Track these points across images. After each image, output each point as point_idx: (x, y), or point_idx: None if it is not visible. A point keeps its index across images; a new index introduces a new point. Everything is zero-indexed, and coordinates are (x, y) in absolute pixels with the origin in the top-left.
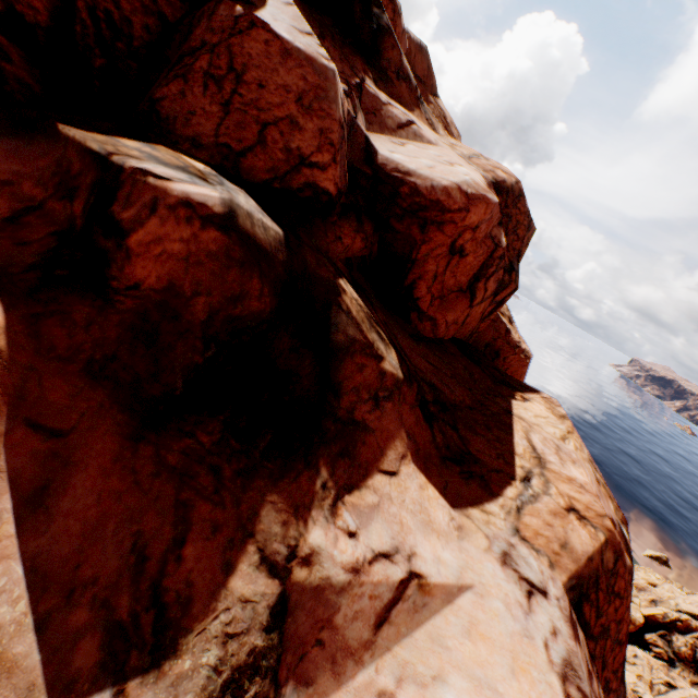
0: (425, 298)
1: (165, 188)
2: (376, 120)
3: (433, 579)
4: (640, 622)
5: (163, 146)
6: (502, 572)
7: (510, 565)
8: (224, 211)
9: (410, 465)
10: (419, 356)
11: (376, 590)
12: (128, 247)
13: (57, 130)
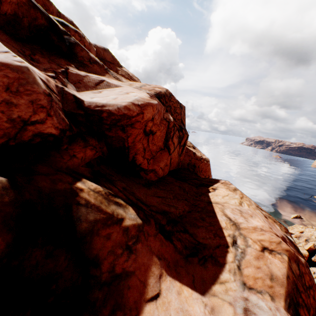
0: (144, 162)
1: None
2: (82, 85)
3: None
4: (307, 254)
5: None
6: None
7: None
8: None
9: (167, 278)
10: (151, 196)
11: None
12: None
13: None
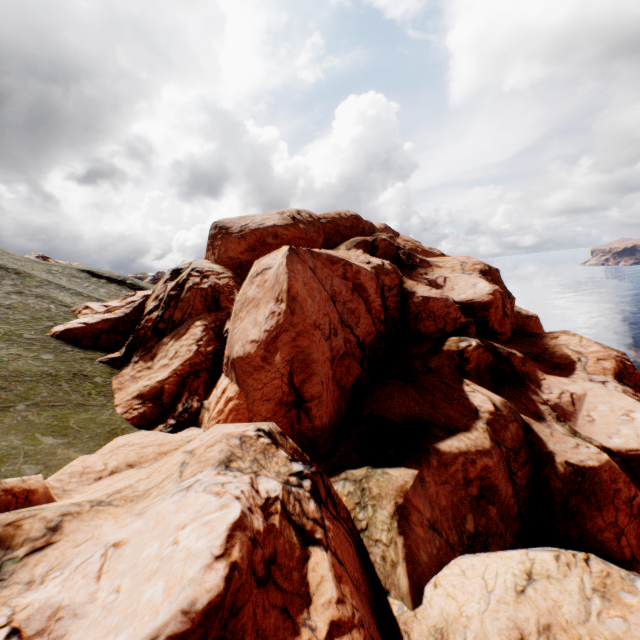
0: (498, 328)
1: (473, 346)
2: (439, 287)
3: (576, 392)
4: None
5: (447, 339)
6: (591, 383)
7: (593, 381)
8: (476, 343)
9: (545, 375)
10: (514, 347)
11: (566, 399)
12: (469, 361)
13: (441, 349)
